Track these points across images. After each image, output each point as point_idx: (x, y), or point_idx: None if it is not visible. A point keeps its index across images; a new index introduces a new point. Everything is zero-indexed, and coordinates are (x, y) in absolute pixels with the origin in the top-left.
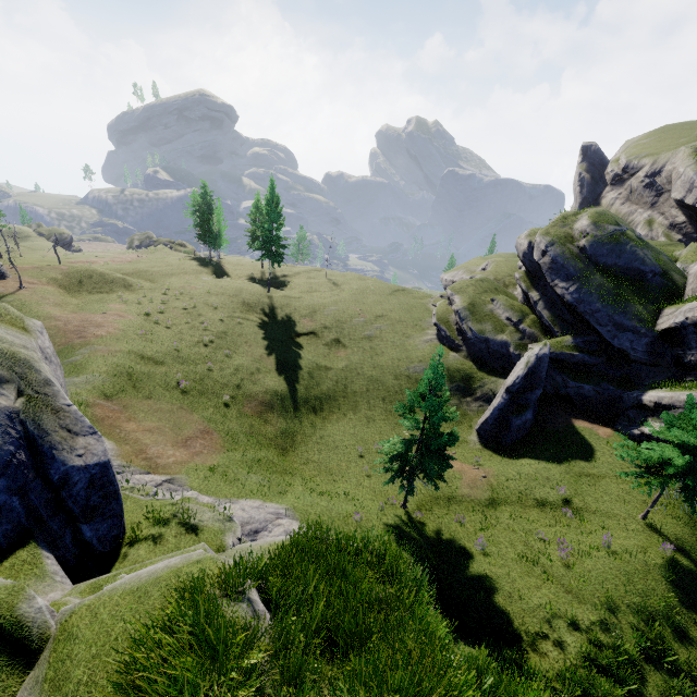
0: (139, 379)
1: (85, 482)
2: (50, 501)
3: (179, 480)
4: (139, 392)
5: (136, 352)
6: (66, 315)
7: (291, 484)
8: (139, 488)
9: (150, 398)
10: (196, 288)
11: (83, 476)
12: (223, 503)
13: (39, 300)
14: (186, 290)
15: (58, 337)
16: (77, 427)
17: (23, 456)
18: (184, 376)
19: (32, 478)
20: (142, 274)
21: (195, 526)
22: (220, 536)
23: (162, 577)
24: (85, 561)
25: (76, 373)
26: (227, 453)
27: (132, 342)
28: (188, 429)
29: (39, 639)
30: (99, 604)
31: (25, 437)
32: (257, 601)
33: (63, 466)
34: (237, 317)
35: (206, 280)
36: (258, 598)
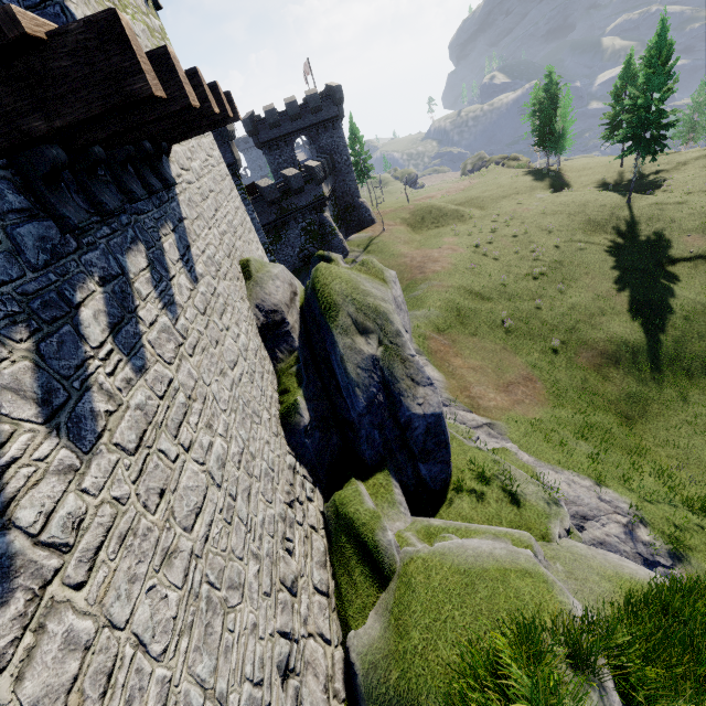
0: (466, 315)
1: (422, 429)
2: (398, 438)
3: (498, 427)
4: (466, 328)
5: (465, 287)
6: (412, 252)
7: (636, 469)
8: (463, 430)
9: (475, 335)
10: (528, 209)
11: (421, 423)
12: (545, 468)
13: (394, 239)
14: (517, 213)
15: (405, 272)
16: (418, 377)
17: (381, 398)
18: (509, 314)
19: (386, 417)
20: (473, 202)
21: (516, 497)
22: (544, 520)
23: (488, 573)
24: (420, 491)
25: (417, 306)
26: (551, 408)
27: (461, 277)
28: (510, 373)
29: (389, 569)
30: (431, 566)
31: (383, 381)
32: (610, 690)
33: (407, 412)
34: (578, 241)
35: (540, 198)
36: (611, 684)
